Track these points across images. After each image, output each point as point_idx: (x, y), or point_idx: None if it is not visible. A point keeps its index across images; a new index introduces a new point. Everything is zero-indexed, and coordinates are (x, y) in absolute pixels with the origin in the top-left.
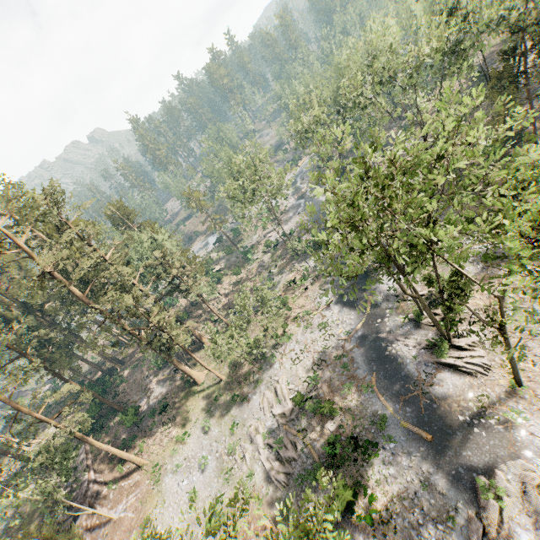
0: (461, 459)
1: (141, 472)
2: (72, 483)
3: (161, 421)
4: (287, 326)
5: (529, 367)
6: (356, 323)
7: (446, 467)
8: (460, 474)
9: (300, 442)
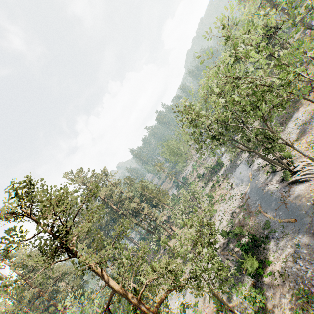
0: (313, 222)
1: None
2: None
3: None
4: (213, 205)
5: None
6: (246, 188)
7: (307, 230)
8: None
9: (231, 257)
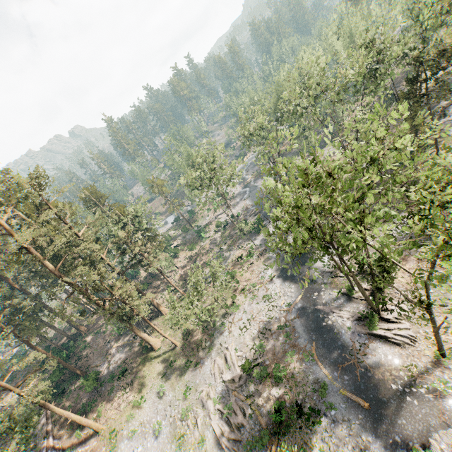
0: (397, 427)
1: (98, 438)
2: (31, 449)
3: (119, 386)
4: (235, 298)
5: (450, 339)
6: (296, 296)
7: (384, 434)
8: (397, 442)
9: (248, 408)
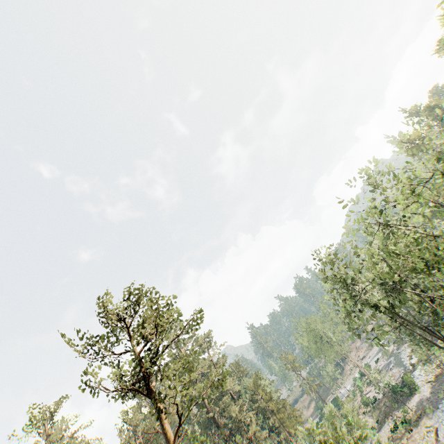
0: None
1: None
2: None
3: None
4: None
5: None
6: None
7: None
8: None
9: None
